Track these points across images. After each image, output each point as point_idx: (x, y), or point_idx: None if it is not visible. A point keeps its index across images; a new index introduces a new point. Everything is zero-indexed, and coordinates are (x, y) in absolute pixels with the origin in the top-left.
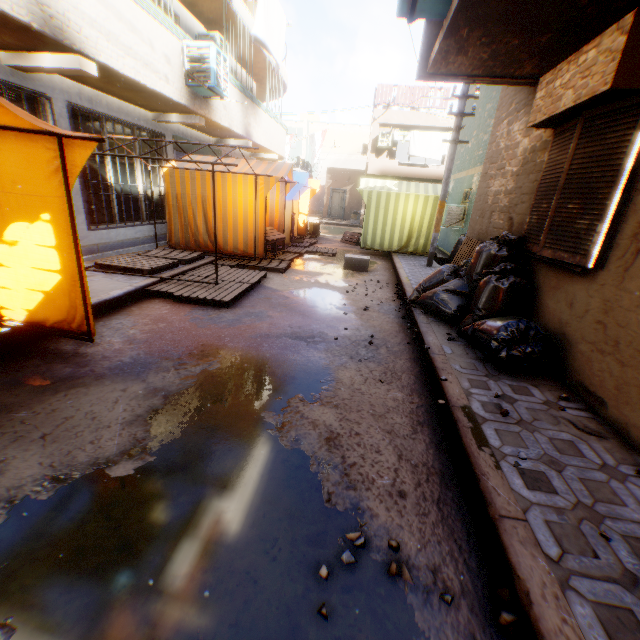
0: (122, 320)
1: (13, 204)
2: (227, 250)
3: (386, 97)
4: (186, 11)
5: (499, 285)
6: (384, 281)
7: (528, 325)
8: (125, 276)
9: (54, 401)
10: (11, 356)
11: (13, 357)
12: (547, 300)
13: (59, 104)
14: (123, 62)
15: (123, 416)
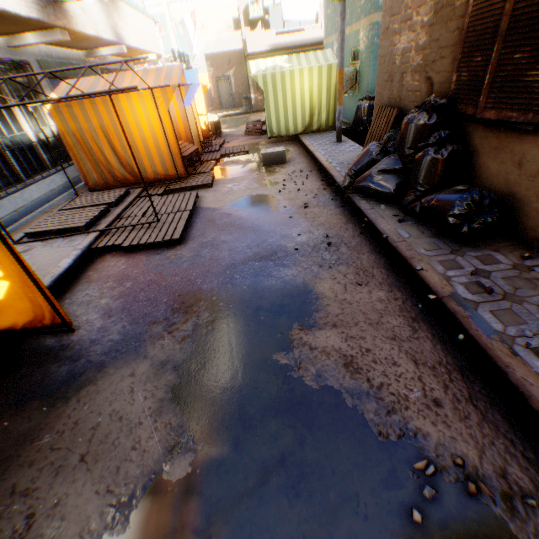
0: (86, 291)
1: None
2: (148, 178)
3: None
4: None
5: (439, 157)
6: (306, 169)
7: (481, 194)
8: (64, 239)
9: (70, 412)
10: None
11: None
12: (488, 162)
13: None
14: None
15: (147, 406)
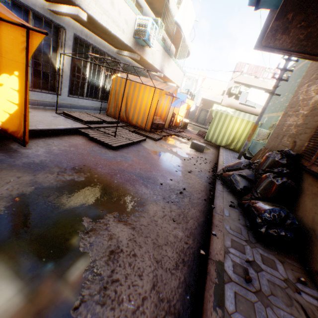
0: (55, 141)
1: (4, 64)
2: (132, 122)
3: (241, 68)
4: (147, 6)
5: (274, 181)
6: (209, 160)
7: (287, 215)
8: (73, 121)
9: None
10: None
11: None
12: (307, 201)
13: (69, 33)
14: (101, 17)
15: (3, 192)
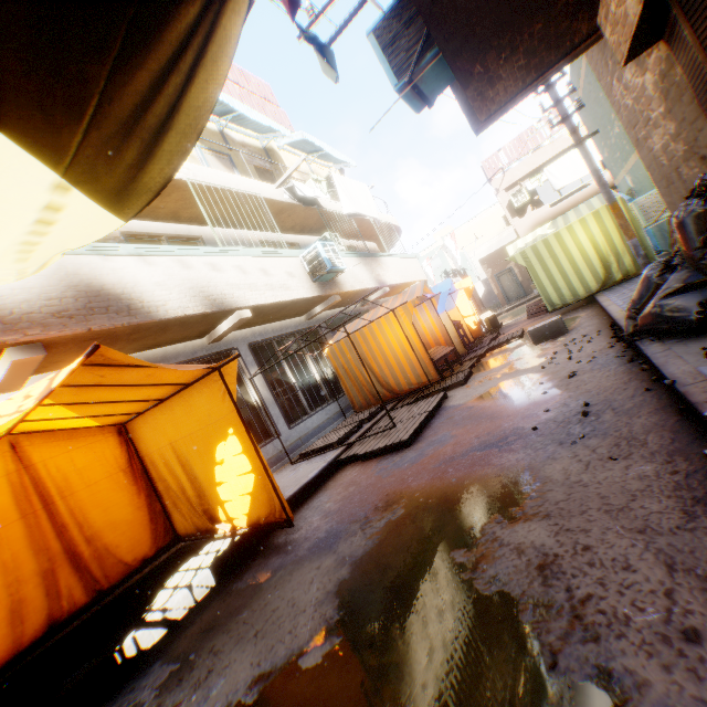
0: (320, 497)
1: (212, 432)
2: (403, 390)
3: (495, 165)
4: (301, 235)
5: None
6: (592, 331)
7: None
8: (321, 456)
9: (266, 594)
10: (243, 561)
11: (244, 561)
12: None
13: (242, 349)
14: (264, 296)
15: (316, 595)
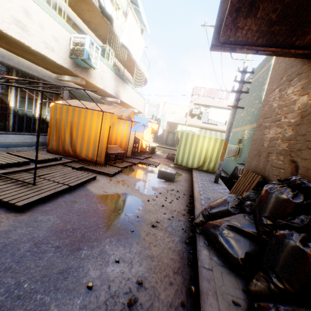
0: None
1: None
2: (81, 156)
3: (198, 91)
4: (92, 33)
5: (308, 251)
6: (182, 191)
7: None
8: None
9: None
10: None
11: None
12: None
13: None
14: (9, 26)
15: None
